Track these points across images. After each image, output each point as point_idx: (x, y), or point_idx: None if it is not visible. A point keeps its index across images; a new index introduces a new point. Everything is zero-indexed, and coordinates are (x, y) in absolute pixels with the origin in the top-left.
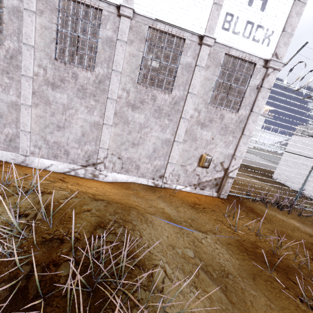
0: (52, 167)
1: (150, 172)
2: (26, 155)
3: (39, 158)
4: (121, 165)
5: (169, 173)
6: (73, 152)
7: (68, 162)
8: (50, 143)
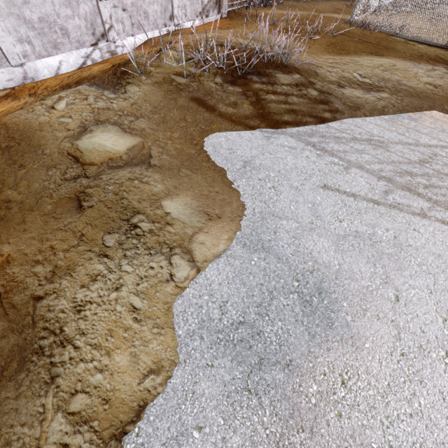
0: (64, 67)
1: (160, 16)
2: (22, 64)
3: (39, 60)
4: (130, 21)
5: (177, 8)
6: (72, 27)
7: (75, 48)
8: (35, 24)
